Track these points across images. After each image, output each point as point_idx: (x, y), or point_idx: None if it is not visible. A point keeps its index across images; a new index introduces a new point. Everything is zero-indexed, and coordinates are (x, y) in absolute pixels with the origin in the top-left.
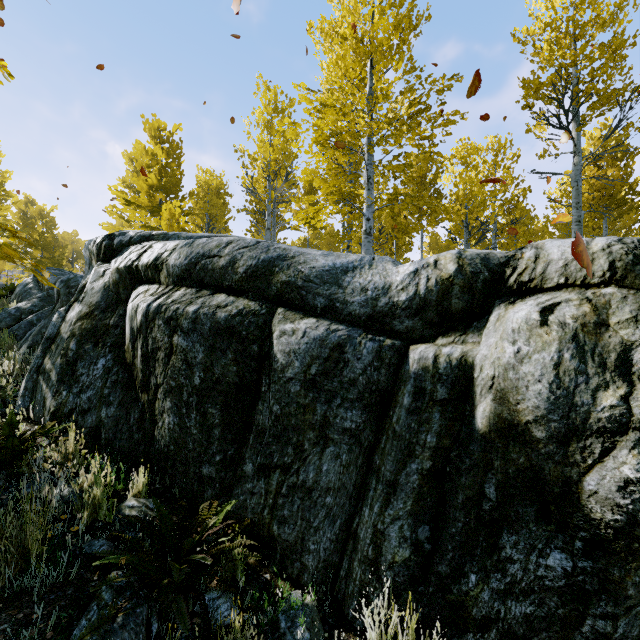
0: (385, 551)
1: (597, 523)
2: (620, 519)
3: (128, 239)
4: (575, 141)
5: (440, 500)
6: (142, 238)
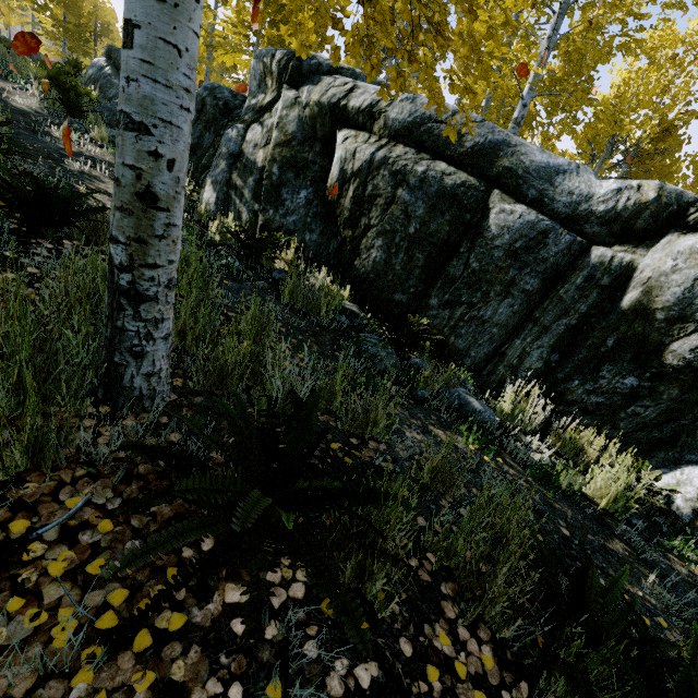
0: (526, 362)
1: (666, 366)
2: (681, 364)
3: (316, 65)
4: None
5: (572, 343)
6: (330, 69)
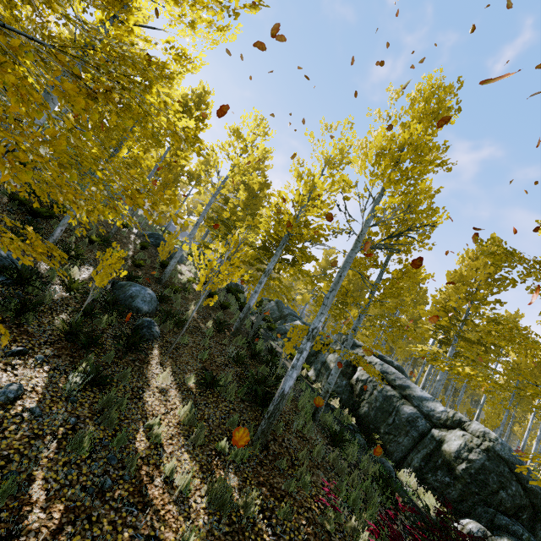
0: (413, 462)
1: (456, 474)
2: (460, 474)
3: (355, 343)
4: None
5: (428, 459)
6: (359, 345)
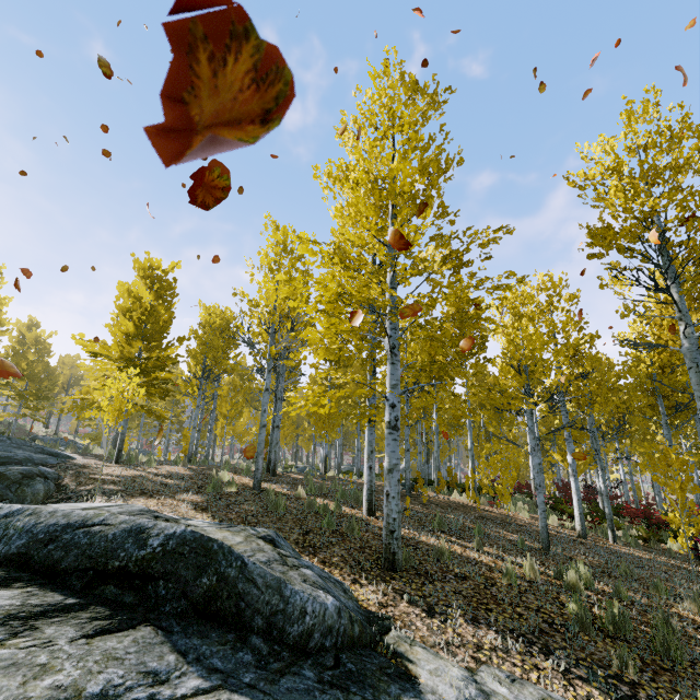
0: None
1: None
2: None
3: None
4: (678, 305)
5: None
6: None
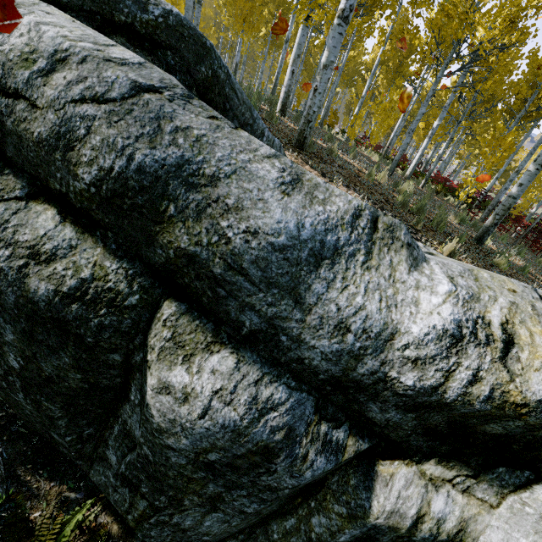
0: None
1: None
2: None
3: None
4: None
5: None
6: None
